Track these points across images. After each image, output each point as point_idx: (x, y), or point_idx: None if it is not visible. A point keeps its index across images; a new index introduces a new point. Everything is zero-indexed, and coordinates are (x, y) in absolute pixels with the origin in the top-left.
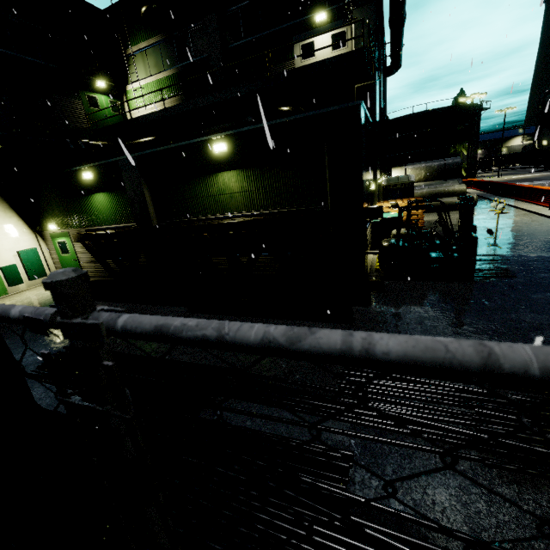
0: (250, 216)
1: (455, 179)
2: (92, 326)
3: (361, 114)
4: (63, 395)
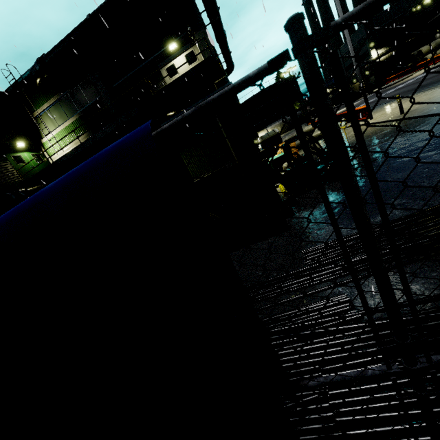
0: None
1: (302, 125)
2: (325, 27)
3: None
4: (292, 109)
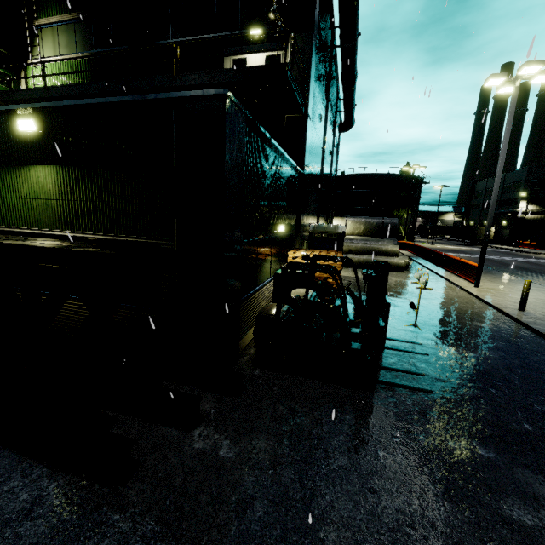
0: (75, 238)
1: (391, 238)
2: None
3: (226, 112)
4: None
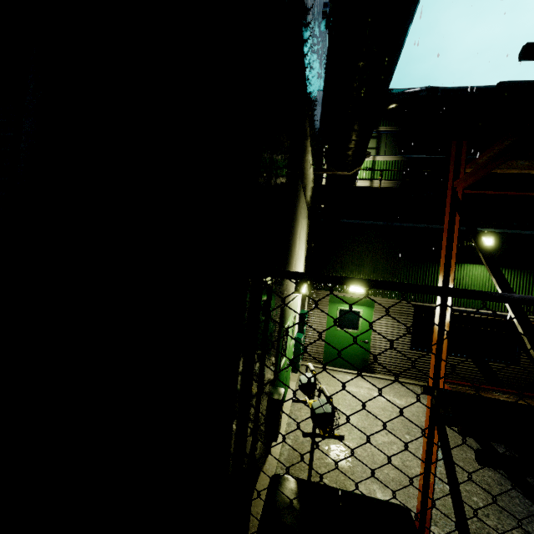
0: None
1: None
2: None
3: None
4: None
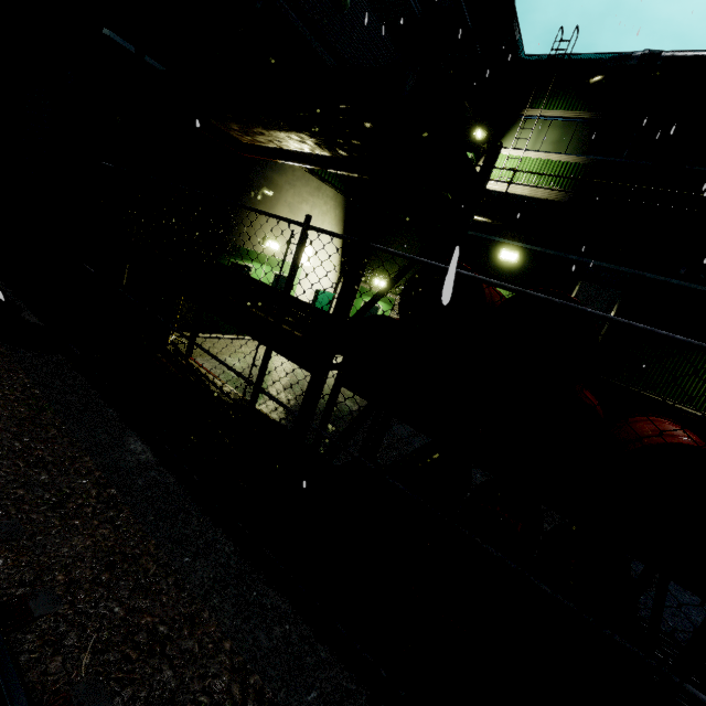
0: None
1: None
2: None
3: None
4: None
